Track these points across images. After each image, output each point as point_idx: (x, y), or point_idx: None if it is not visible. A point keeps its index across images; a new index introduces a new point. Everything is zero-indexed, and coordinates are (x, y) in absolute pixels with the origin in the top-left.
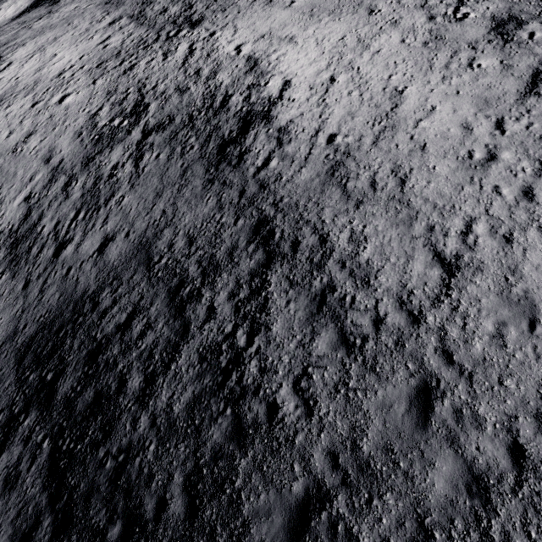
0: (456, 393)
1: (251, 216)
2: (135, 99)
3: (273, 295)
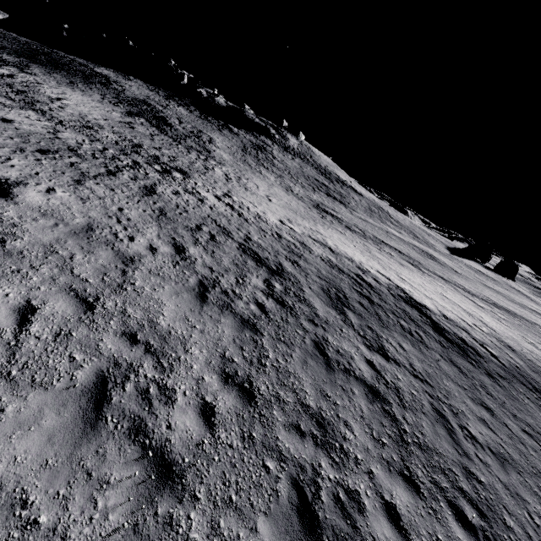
0: None
1: None
2: (239, 247)
3: None
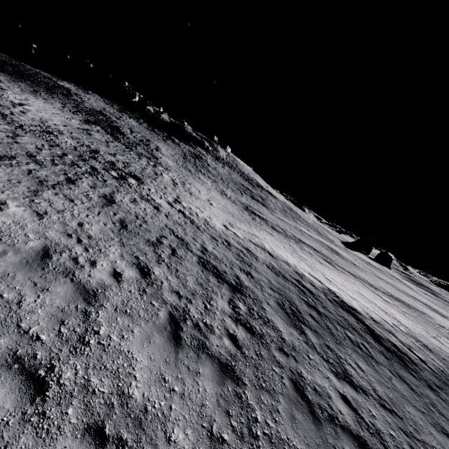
0: None
1: None
2: (199, 261)
3: None
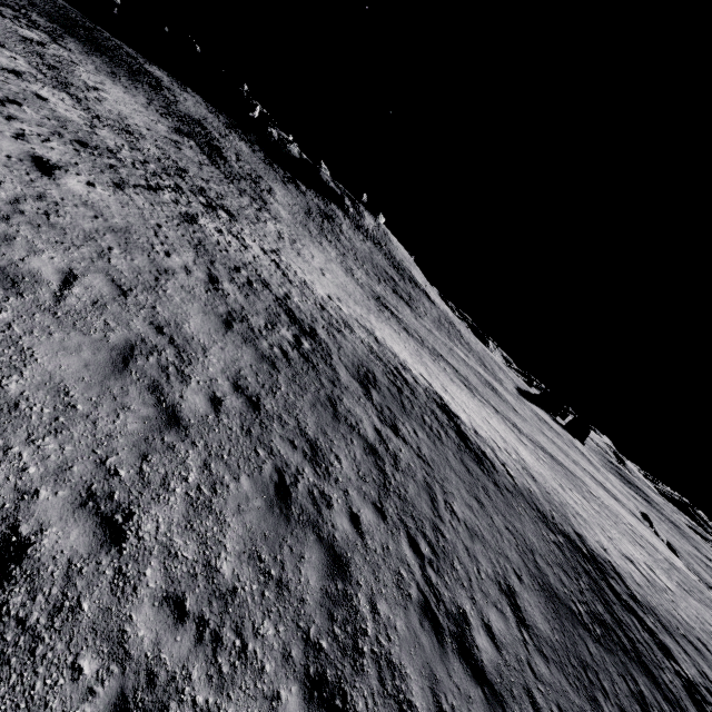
0: (707, 643)
1: (558, 531)
2: (275, 300)
3: (640, 614)
